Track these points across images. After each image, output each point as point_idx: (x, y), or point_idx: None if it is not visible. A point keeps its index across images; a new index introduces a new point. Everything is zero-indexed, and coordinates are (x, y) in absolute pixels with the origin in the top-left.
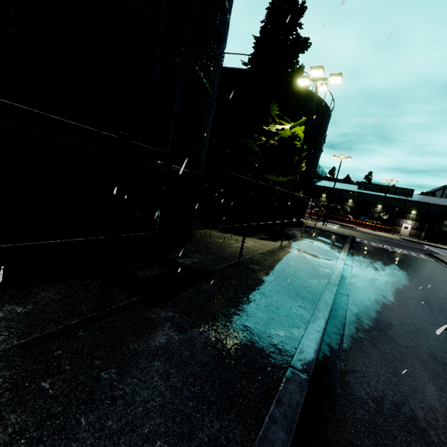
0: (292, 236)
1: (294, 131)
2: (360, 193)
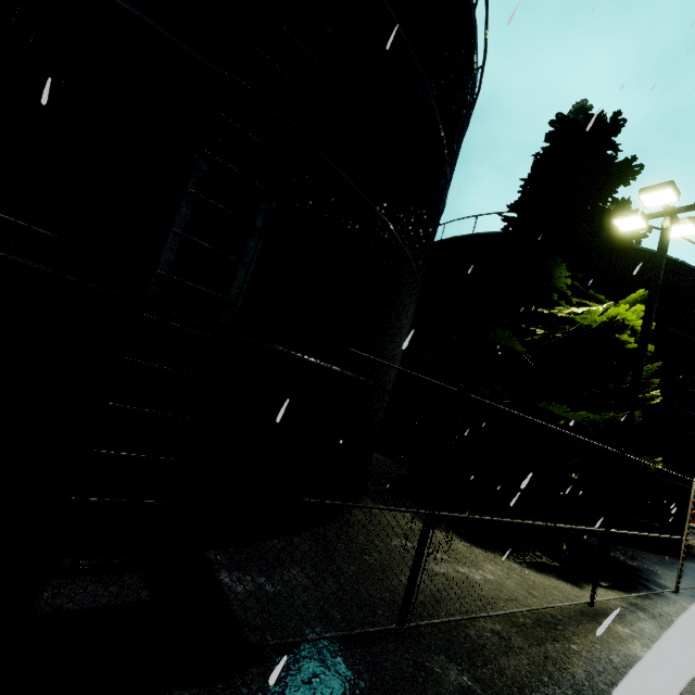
0: (642, 579)
1: (615, 314)
2: None
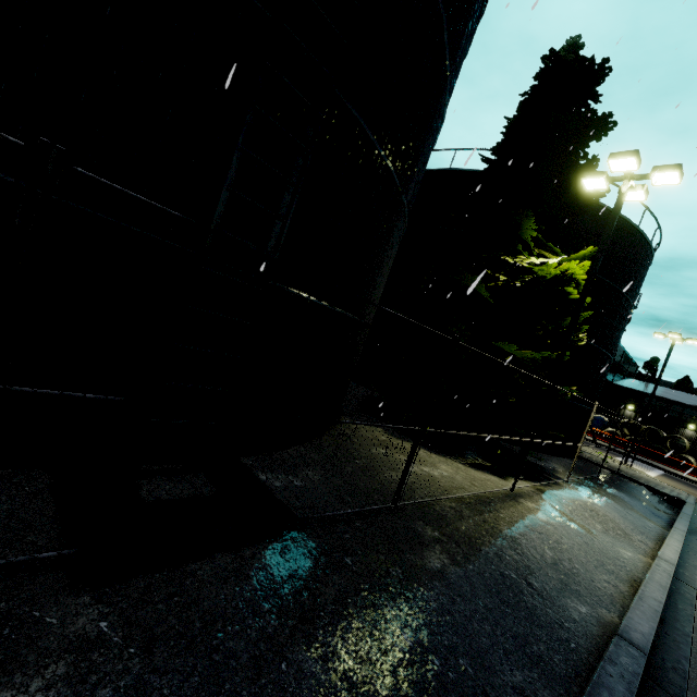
0: (545, 473)
1: (566, 268)
2: None
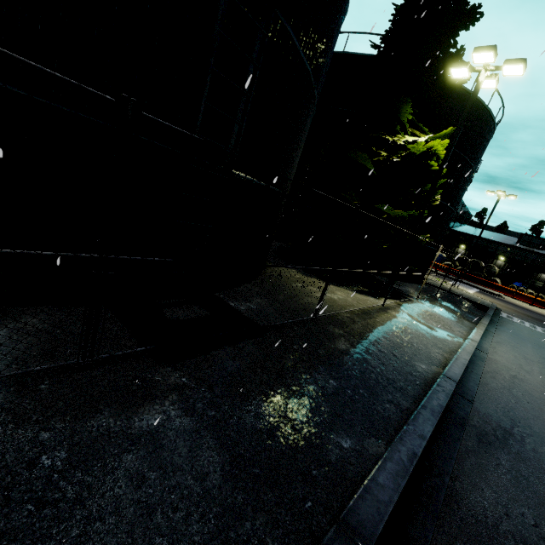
0: (403, 294)
1: (431, 146)
2: (518, 250)
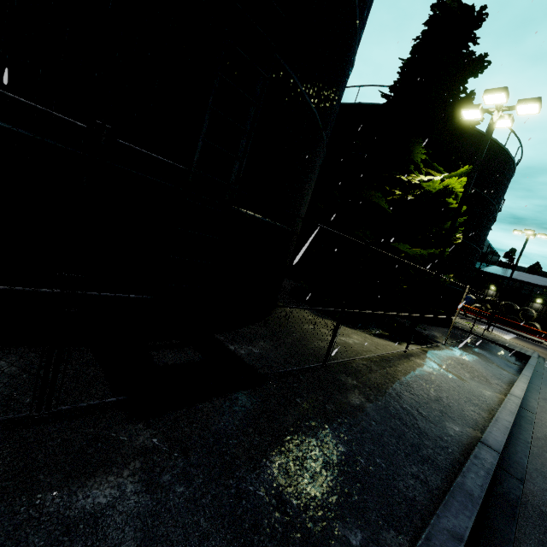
0: (429, 339)
1: (448, 184)
2: None
